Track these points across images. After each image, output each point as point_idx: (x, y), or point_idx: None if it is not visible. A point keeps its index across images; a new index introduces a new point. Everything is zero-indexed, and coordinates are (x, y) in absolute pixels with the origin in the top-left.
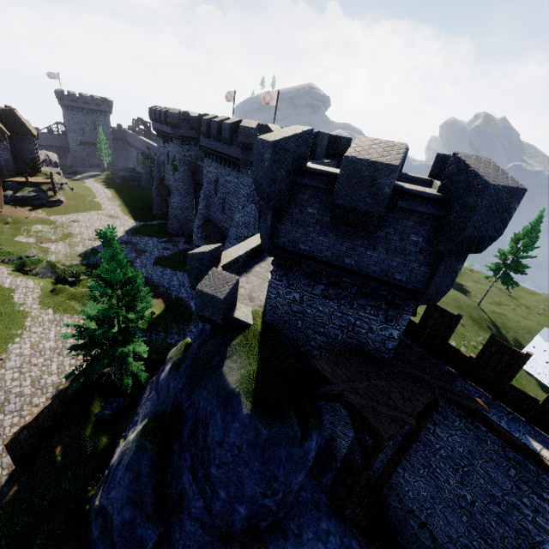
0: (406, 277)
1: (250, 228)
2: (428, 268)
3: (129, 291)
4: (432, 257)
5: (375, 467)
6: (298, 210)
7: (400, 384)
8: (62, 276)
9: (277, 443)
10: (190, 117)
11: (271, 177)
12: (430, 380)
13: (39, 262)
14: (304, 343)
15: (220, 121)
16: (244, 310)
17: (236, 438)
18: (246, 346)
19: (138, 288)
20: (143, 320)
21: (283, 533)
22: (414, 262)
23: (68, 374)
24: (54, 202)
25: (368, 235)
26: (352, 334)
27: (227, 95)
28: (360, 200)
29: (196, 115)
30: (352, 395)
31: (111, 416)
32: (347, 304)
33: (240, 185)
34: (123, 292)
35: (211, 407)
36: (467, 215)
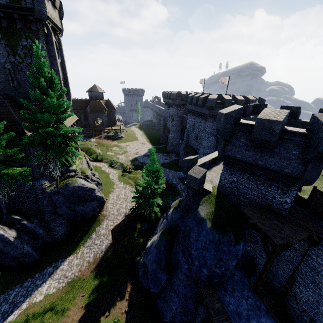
0: (291, 170)
1: (211, 149)
2: (302, 166)
3: (156, 175)
4: (304, 161)
5: (281, 282)
6: (235, 140)
7: (290, 226)
8: (125, 169)
9: (222, 242)
10: (182, 95)
11: (224, 127)
12: (310, 227)
13: (117, 162)
14: (238, 203)
15: (197, 96)
16: (208, 185)
17: (203, 238)
18: (209, 200)
19: (160, 174)
20: (159, 189)
21: (224, 289)
22: (295, 163)
23: (131, 208)
24: (120, 137)
25: (270, 151)
26: (264, 200)
27: (200, 81)
28: (264, 135)
29: (185, 93)
30: (261, 225)
31: (144, 230)
32: (261, 184)
33: (206, 127)
34: (154, 175)
35: (192, 225)
36: (318, 141)
